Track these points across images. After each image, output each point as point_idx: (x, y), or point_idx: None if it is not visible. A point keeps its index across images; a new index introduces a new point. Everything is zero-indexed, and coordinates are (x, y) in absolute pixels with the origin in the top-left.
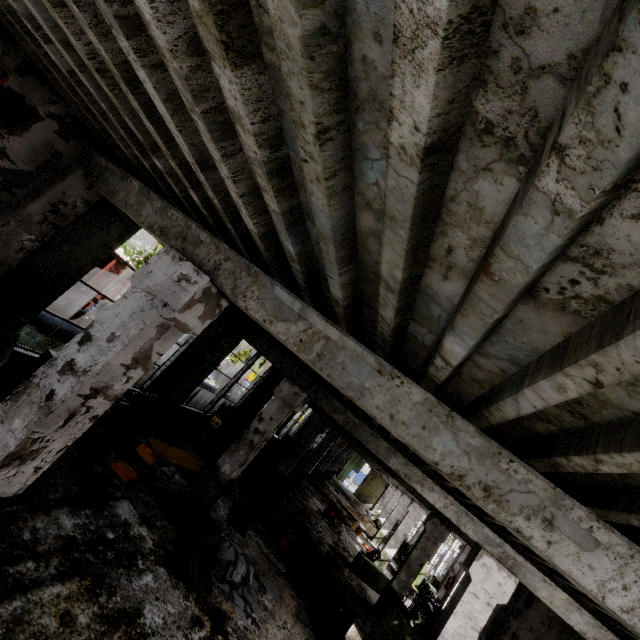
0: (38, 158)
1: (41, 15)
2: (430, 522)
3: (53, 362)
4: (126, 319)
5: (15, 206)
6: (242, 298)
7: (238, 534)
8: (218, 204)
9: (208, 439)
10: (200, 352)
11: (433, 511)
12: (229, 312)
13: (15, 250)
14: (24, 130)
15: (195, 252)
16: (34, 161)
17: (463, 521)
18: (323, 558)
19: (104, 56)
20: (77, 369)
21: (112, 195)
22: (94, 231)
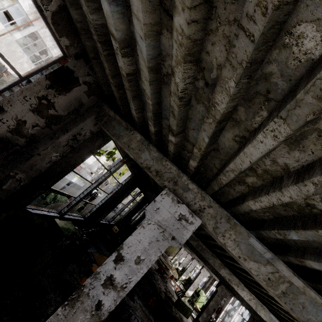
0: (70, 107)
1: (147, 51)
2: (220, 287)
3: (97, 275)
4: (146, 246)
5: (51, 136)
6: (221, 236)
7: (131, 301)
8: (224, 182)
9: (111, 238)
10: (116, 196)
11: (221, 281)
12: (135, 176)
13: (46, 162)
14: (68, 91)
15: (184, 194)
16: (68, 109)
17: (259, 308)
18: (164, 303)
19: (216, 107)
20: (116, 284)
21: (117, 137)
22: (87, 144)
